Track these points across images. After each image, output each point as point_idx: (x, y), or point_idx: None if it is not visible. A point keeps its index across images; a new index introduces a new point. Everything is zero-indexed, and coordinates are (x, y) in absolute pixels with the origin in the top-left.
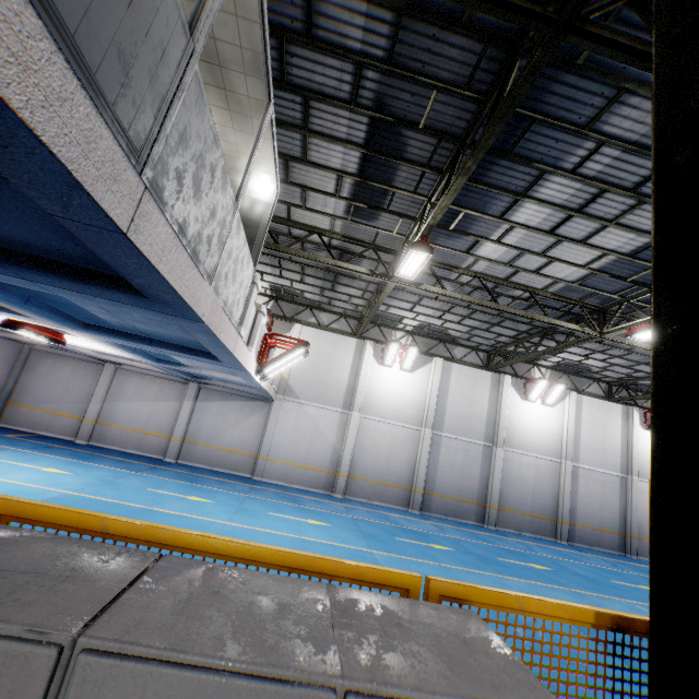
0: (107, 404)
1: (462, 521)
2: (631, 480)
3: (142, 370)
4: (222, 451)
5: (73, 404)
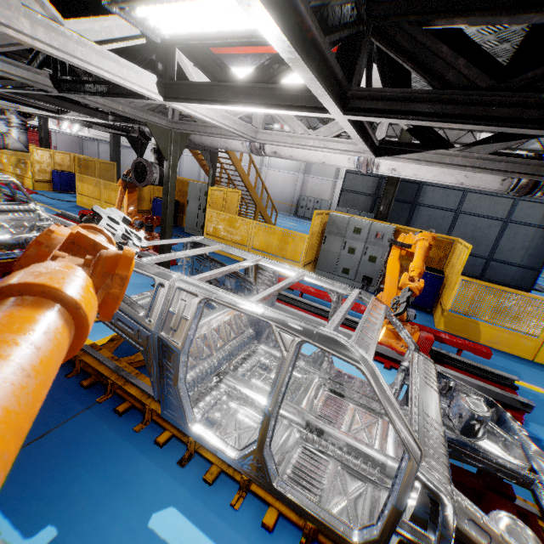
0: (100, 155)
1: None
2: (262, 169)
3: (103, 142)
4: (126, 168)
5: (94, 156)
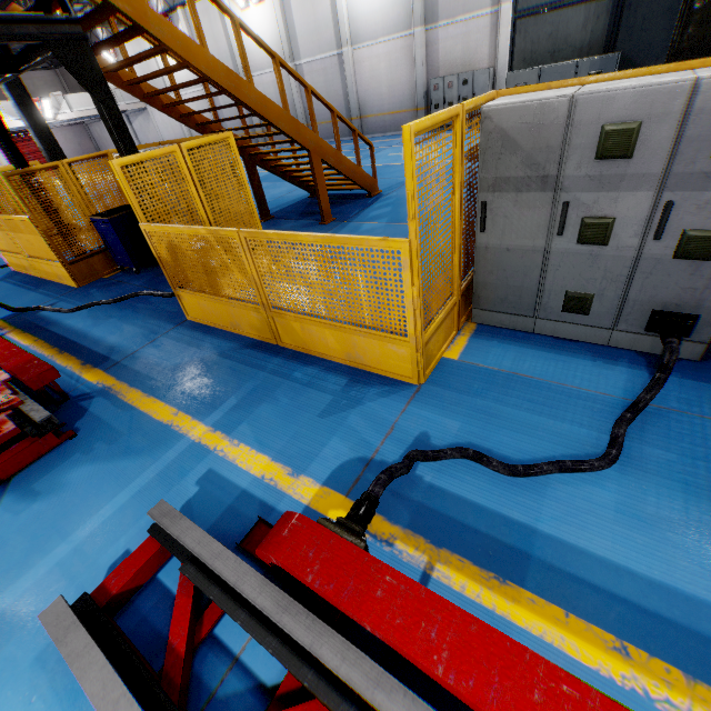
0: None
1: None
2: (342, 54)
3: None
4: None
5: (112, 146)
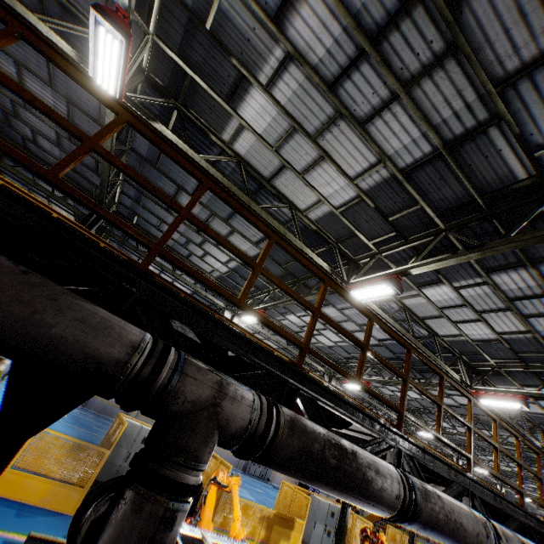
0: None
1: (109, 418)
2: None
3: None
4: None
5: None
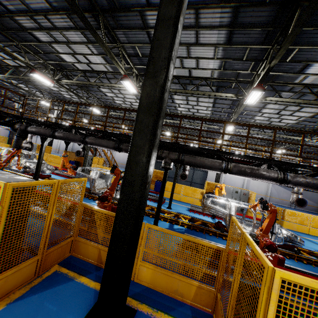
0: None
1: None
2: None
3: None
4: None
5: None
